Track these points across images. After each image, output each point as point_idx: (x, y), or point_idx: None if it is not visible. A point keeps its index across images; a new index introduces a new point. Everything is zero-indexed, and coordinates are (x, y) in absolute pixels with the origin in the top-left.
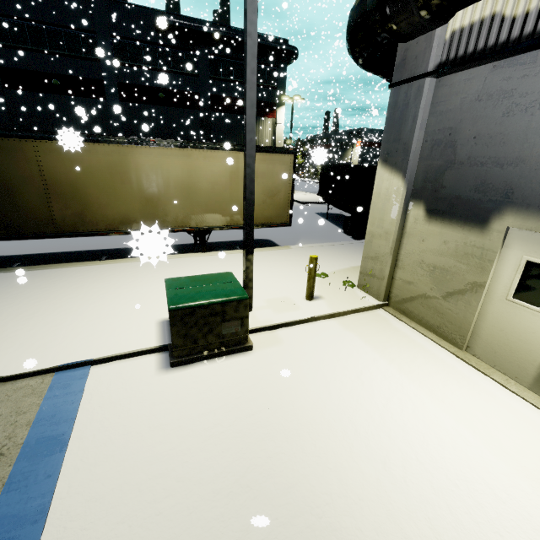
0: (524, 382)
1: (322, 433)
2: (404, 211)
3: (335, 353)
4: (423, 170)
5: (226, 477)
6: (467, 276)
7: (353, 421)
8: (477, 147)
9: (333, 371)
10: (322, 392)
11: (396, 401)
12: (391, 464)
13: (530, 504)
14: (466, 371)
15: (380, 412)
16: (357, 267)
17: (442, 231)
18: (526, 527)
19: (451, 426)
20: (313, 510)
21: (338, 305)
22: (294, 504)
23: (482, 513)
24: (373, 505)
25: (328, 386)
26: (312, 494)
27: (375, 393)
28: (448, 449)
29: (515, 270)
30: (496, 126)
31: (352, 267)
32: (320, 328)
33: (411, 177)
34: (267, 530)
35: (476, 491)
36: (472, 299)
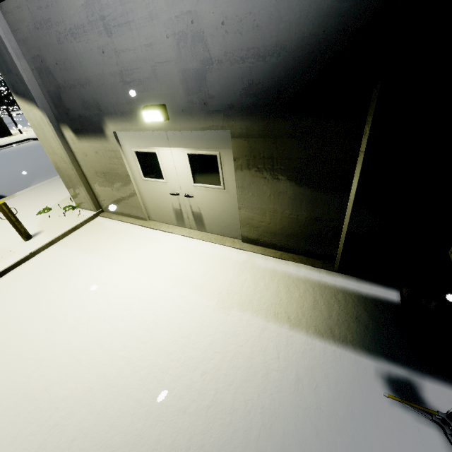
0: (175, 223)
1: (28, 339)
2: (61, 136)
3: (50, 273)
4: (49, 97)
5: None
6: (120, 172)
7: (56, 315)
8: (63, 72)
9: (46, 288)
10: (32, 310)
11: (93, 281)
12: (79, 325)
13: (158, 292)
14: (147, 234)
15: (80, 295)
16: None
17: (90, 145)
18: (152, 305)
19: (127, 275)
20: (11, 395)
21: (57, 231)
22: None
23: (130, 314)
24: (60, 359)
25: (39, 302)
26: (12, 386)
27: (78, 285)
28: (121, 291)
29: (135, 159)
30: (61, 52)
31: None
32: (39, 259)
33: (44, 105)
34: None
35: (131, 304)
36: (130, 187)
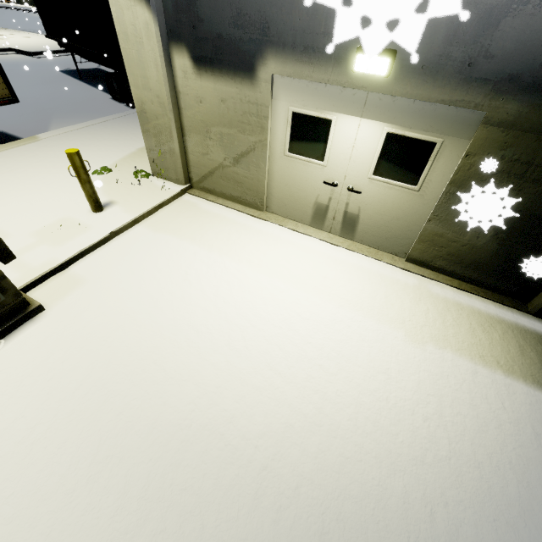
0: (306, 222)
1: (168, 354)
2: (168, 61)
3: (154, 265)
4: None
5: (77, 468)
6: (251, 138)
7: (193, 325)
8: None
9: (158, 286)
10: (154, 314)
11: (224, 285)
12: (234, 342)
13: (321, 311)
14: (270, 230)
15: (214, 302)
16: (145, 149)
17: (216, 87)
18: (321, 328)
19: (269, 283)
20: (182, 426)
21: (138, 205)
22: (163, 434)
23: (298, 336)
24: (229, 384)
25: (158, 304)
26: (177, 414)
27: (205, 287)
28: (270, 303)
29: (286, 124)
30: None
31: (139, 149)
32: (126, 243)
33: (158, 3)
34: (145, 476)
35: (292, 323)
36: (260, 161)
